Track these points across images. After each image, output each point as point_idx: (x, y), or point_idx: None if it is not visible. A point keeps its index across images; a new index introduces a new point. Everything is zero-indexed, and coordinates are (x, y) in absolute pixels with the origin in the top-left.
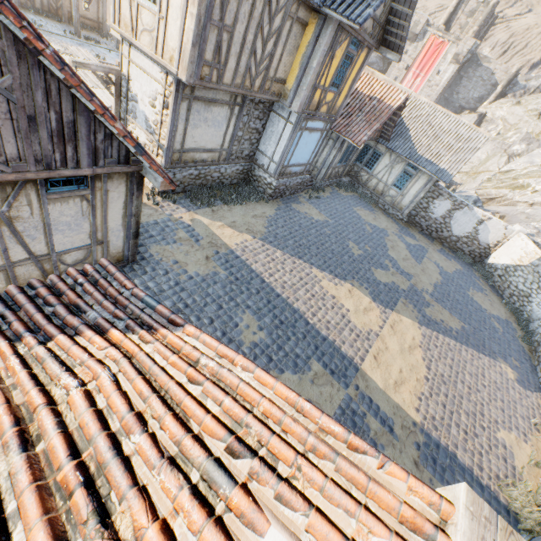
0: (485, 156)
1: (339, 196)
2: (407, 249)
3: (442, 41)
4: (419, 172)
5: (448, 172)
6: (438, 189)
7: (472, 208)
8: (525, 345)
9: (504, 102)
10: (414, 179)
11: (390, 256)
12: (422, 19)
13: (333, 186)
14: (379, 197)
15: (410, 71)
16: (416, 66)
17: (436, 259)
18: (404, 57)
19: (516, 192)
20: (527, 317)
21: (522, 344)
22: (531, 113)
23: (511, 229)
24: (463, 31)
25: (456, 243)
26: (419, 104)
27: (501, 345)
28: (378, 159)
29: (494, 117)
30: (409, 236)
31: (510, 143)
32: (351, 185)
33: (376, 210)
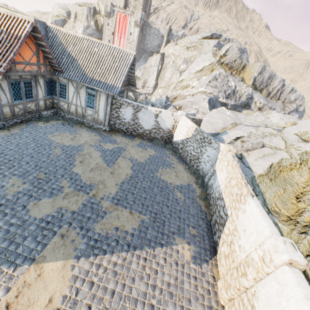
0: (170, 75)
1: (33, 129)
2: (101, 157)
3: (125, 15)
4: (98, 91)
5: (115, 86)
6: (118, 101)
7: (146, 108)
8: (202, 202)
9: (170, 45)
10: (97, 98)
11: (73, 173)
12: (108, 3)
13: (32, 121)
14: (83, 118)
15: (115, 35)
16: (117, 32)
17: (132, 153)
18: (108, 28)
19: (184, 90)
20: (202, 174)
21: (200, 202)
22: (183, 48)
23: (176, 115)
24: (136, 9)
25: (150, 134)
26: (79, 39)
27: (181, 217)
28: (66, 89)
29: (168, 54)
30: (110, 142)
31: (179, 65)
32: (55, 115)
33: (80, 129)
